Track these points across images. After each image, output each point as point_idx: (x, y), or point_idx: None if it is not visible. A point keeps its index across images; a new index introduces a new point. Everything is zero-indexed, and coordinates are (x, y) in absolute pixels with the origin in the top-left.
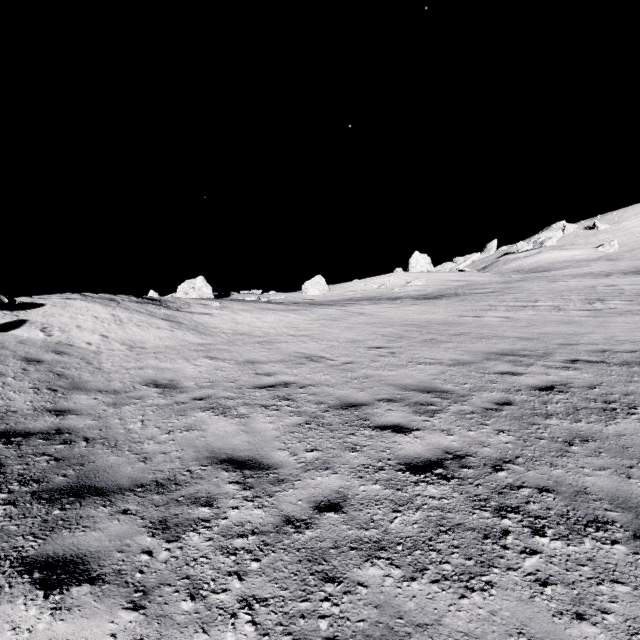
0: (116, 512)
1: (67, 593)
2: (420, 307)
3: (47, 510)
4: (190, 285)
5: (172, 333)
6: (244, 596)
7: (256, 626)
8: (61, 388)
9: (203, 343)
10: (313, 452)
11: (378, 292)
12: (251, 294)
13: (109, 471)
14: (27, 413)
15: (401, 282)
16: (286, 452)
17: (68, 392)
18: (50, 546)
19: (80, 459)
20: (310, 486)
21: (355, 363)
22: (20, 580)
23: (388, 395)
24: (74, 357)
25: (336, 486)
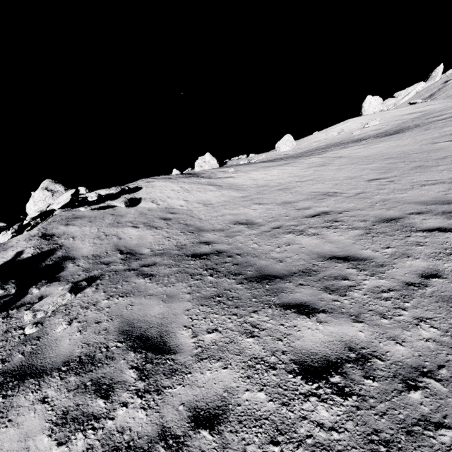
0: (297, 285)
1: (317, 316)
2: (388, 143)
3: (262, 285)
4: (202, 160)
5: (221, 193)
6: (415, 317)
7: (437, 329)
8: (194, 231)
9: (243, 196)
10: (389, 249)
11: (339, 138)
12: (239, 159)
13: (269, 268)
14: (191, 245)
15: (357, 126)
16: (369, 250)
17: (199, 233)
18: (283, 299)
19: (247, 263)
20: (405, 266)
21: (366, 193)
22: (288, 312)
23: (414, 210)
24: (182, 214)
25: (425, 265)
